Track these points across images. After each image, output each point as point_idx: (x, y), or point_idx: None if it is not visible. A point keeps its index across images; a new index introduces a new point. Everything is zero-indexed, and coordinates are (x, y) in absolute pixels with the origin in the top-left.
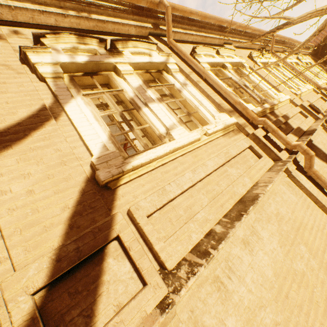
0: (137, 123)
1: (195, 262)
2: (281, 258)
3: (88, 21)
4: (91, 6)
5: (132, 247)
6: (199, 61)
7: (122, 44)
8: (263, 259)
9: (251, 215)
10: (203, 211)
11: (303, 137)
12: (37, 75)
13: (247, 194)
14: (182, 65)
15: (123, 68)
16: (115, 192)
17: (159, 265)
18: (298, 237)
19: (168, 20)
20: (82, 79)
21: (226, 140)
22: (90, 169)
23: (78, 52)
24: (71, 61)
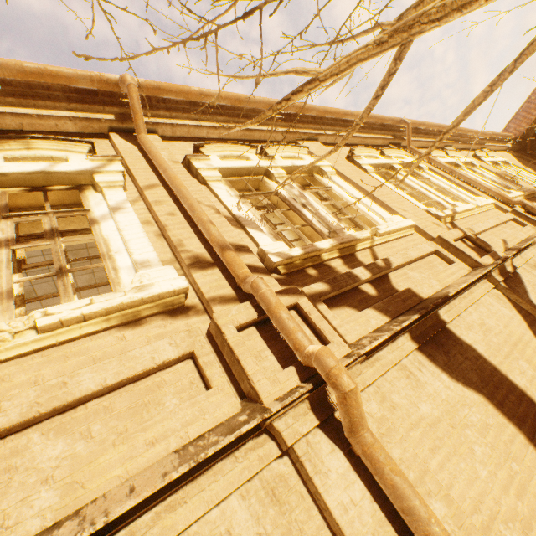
0: None
1: None
2: None
3: None
4: None
5: None
6: (195, 166)
7: None
8: None
9: None
10: None
11: (399, 318)
12: None
13: None
14: (145, 174)
15: None
16: None
17: None
18: None
19: (133, 105)
20: None
21: (127, 337)
22: None
23: None
24: None
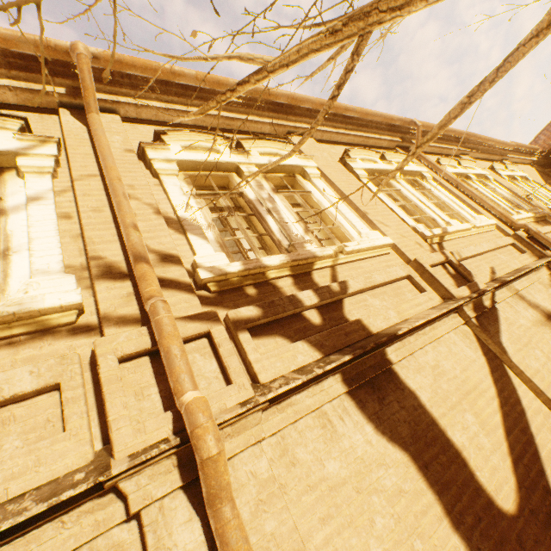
0: None
1: None
2: None
3: None
4: None
5: None
6: (148, 155)
7: None
8: None
9: None
10: None
11: (330, 357)
12: None
13: None
14: (83, 160)
15: None
16: None
17: None
18: None
19: (82, 79)
20: None
21: None
22: None
23: None
24: None
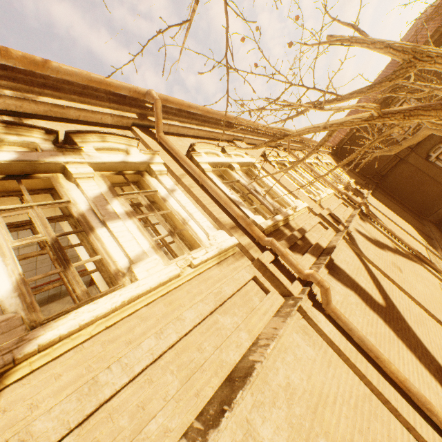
0: (88, 250)
1: None
2: None
3: (37, 105)
4: (45, 87)
5: None
6: (197, 160)
7: (85, 137)
8: None
9: (247, 400)
10: (163, 413)
11: (321, 258)
12: None
13: (240, 362)
14: (173, 165)
15: (77, 169)
16: None
17: None
18: (315, 423)
19: (158, 113)
20: (2, 183)
21: (222, 270)
22: None
23: (4, 145)
24: None
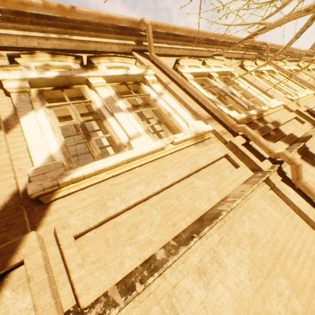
0: (104, 133)
1: (113, 300)
2: (249, 295)
3: (70, 42)
4: (74, 29)
5: (33, 277)
6: (180, 71)
7: (99, 59)
8: (222, 296)
9: (214, 237)
10: (148, 231)
11: (294, 144)
12: (5, 90)
13: (210, 210)
14: (162, 76)
15: (95, 81)
16: (48, 207)
17: (75, 300)
18: (277, 266)
19: (149, 36)
20: (54, 93)
21: (199, 148)
22: (28, 182)
23: (53, 69)
24: (40, 76)
